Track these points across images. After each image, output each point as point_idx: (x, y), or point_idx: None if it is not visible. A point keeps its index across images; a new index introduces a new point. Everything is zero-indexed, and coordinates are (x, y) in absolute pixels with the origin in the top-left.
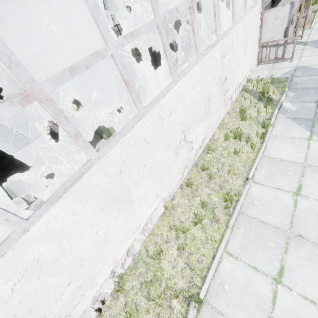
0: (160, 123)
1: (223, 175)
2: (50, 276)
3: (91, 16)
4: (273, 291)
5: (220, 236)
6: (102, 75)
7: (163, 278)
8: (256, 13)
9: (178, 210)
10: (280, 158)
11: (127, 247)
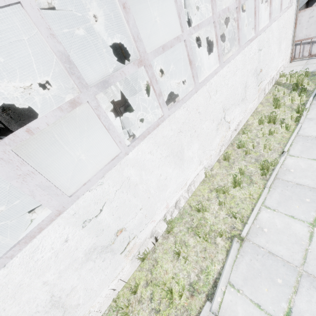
0: (209, 99)
1: (259, 151)
2: (133, 196)
3: (176, 12)
4: (309, 232)
5: (258, 195)
6: (144, 74)
7: (207, 225)
8: (290, 13)
9: (216, 178)
10: (315, 136)
11: (176, 199)
